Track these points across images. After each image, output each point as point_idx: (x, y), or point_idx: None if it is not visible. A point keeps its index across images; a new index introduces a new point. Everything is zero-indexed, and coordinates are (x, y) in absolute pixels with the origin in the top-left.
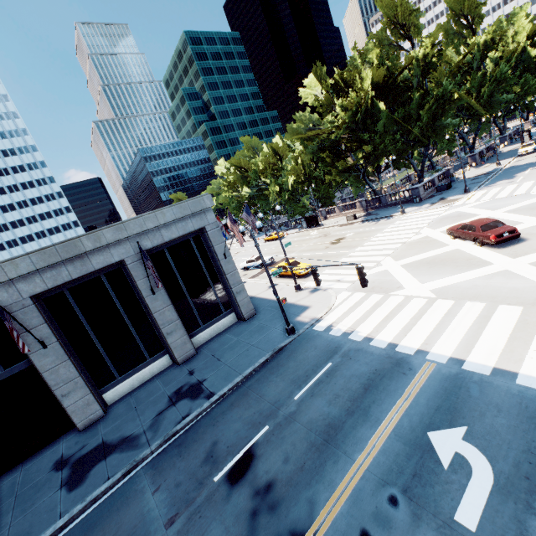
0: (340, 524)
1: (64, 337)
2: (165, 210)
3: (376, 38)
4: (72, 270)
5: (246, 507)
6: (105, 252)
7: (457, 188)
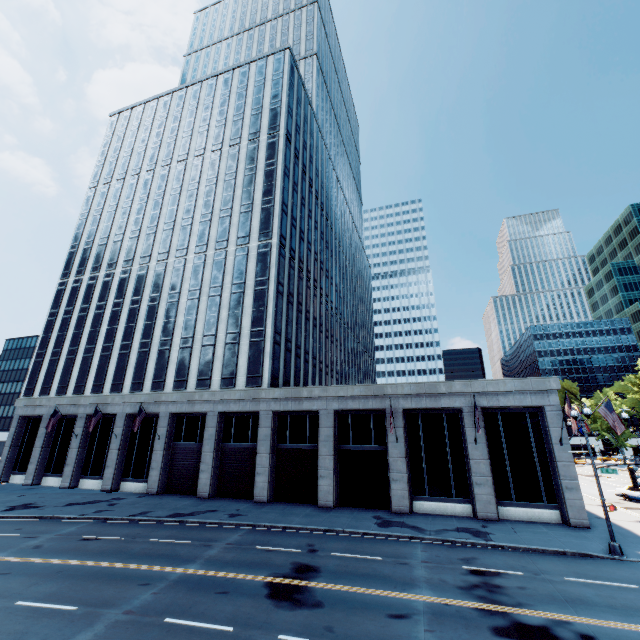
0: (531, 617)
1: (407, 443)
2: (507, 381)
3: None
4: (428, 402)
5: (473, 582)
6: (452, 397)
7: None
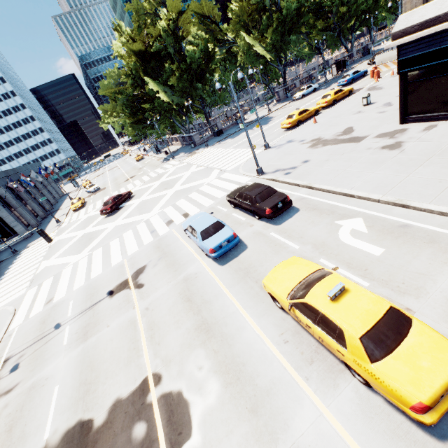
0: None
1: None
2: None
3: (133, 9)
4: None
5: None
6: None
7: (217, 138)
